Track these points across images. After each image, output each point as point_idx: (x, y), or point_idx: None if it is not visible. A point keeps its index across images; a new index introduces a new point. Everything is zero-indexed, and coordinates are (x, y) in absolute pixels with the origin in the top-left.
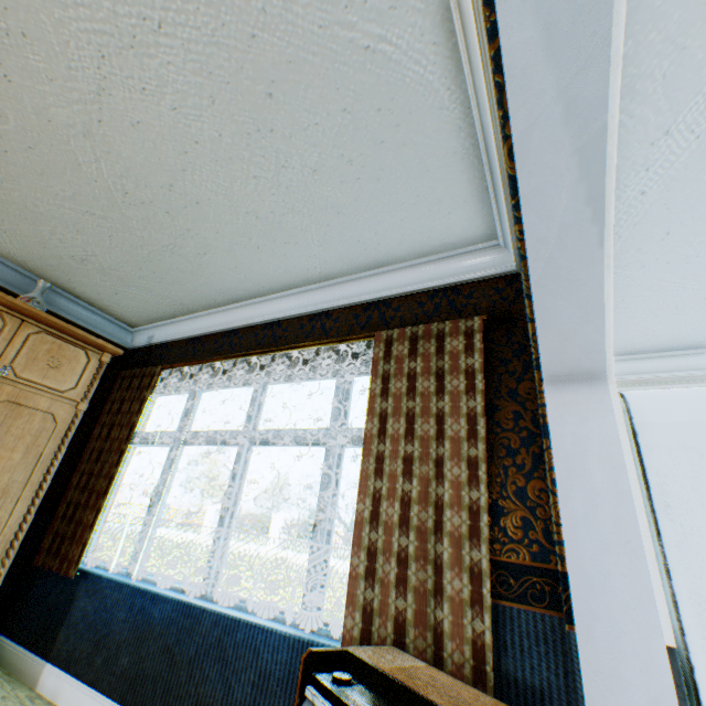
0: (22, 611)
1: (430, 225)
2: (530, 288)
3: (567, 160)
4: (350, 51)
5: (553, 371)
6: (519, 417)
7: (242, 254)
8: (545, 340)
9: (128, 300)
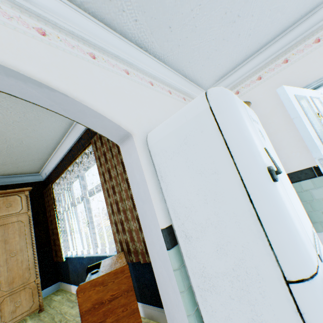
0: (61, 274)
1: None
2: (73, 120)
3: (11, 80)
4: None
5: (116, 140)
6: None
7: (33, 135)
8: (101, 132)
9: (24, 167)
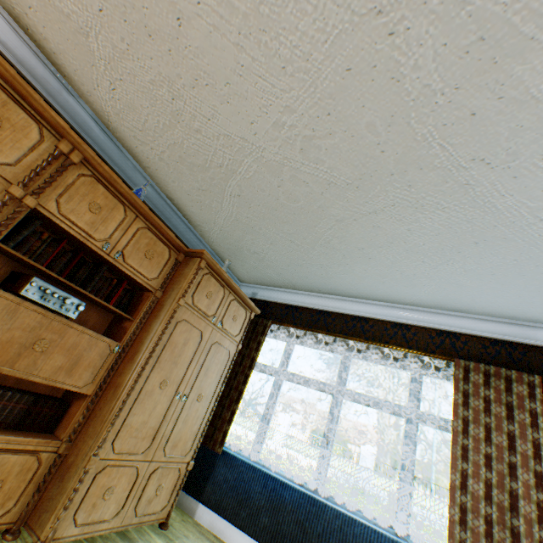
0: None
1: (513, 308)
2: None
3: None
4: None
5: None
6: None
7: (368, 281)
8: None
9: (257, 273)
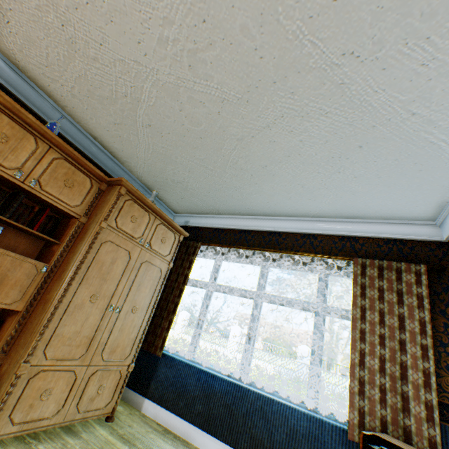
0: None
1: (400, 208)
2: None
3: None
4: (421, 141)
5: None
6: (446, 326)
7: (277, 198)
8: None
9: (185, 202)
